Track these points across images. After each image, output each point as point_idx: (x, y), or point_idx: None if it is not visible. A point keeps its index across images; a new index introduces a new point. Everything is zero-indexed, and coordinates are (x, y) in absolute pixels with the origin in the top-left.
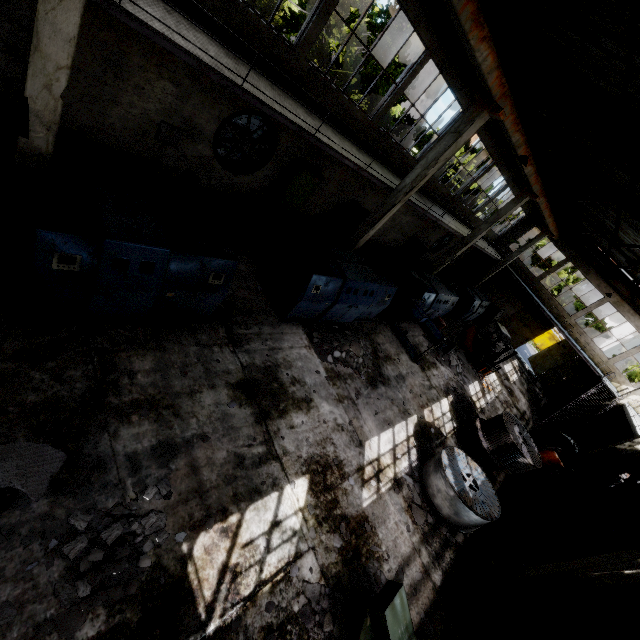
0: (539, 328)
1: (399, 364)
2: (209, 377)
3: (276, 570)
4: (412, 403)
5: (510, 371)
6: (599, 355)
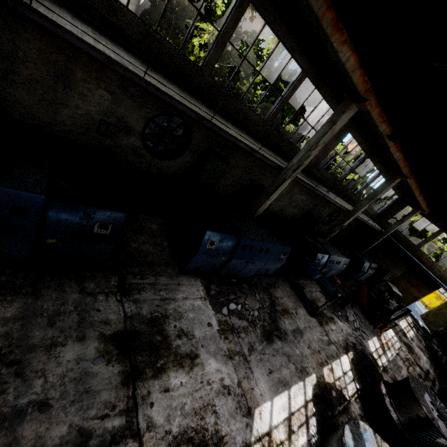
0: (426, 288)
1: (297, 318)
2: (81, 327)
3: None
4: (310, 360)
5: (406, 327)
6: None
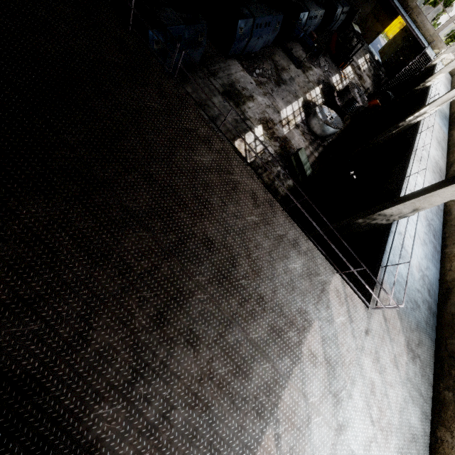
0: (388, 20)
1: (290, 72)
2: (211, 92)
3: (260, 151)
4: (299, 92)
5: (362, 63)
6: (429, 29)
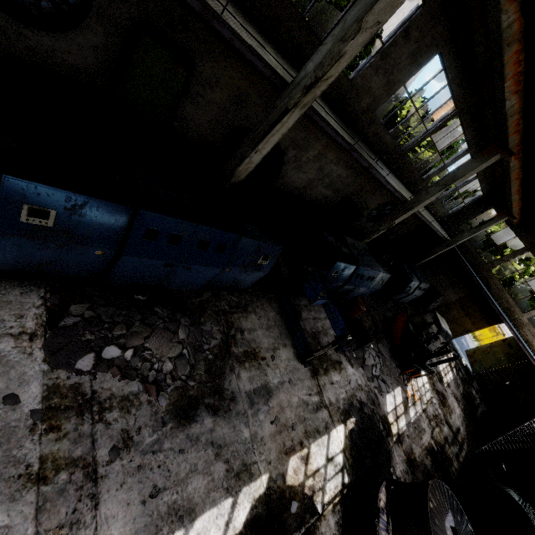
0: (483, 320)
1: (270, 366)
2: None
3: None
4: (268, 447)
5: (445, 368)
6: None
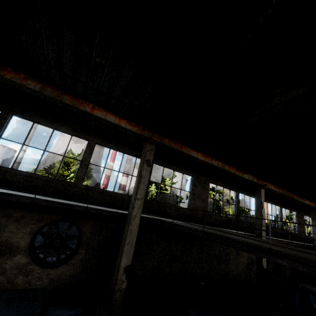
0: None
1: None
2: None
3: None
4: None
5: None
6: None
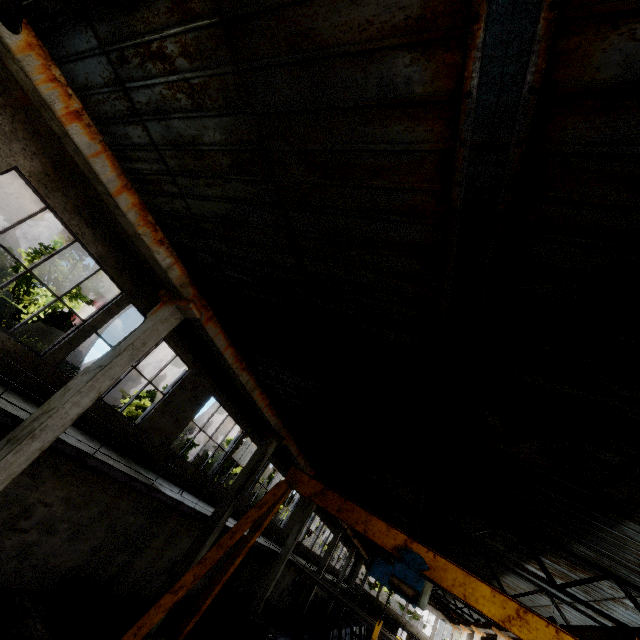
0: (393, 633)
1: None
2: None
3: None
4: None
5: None
6: (425, 637)
